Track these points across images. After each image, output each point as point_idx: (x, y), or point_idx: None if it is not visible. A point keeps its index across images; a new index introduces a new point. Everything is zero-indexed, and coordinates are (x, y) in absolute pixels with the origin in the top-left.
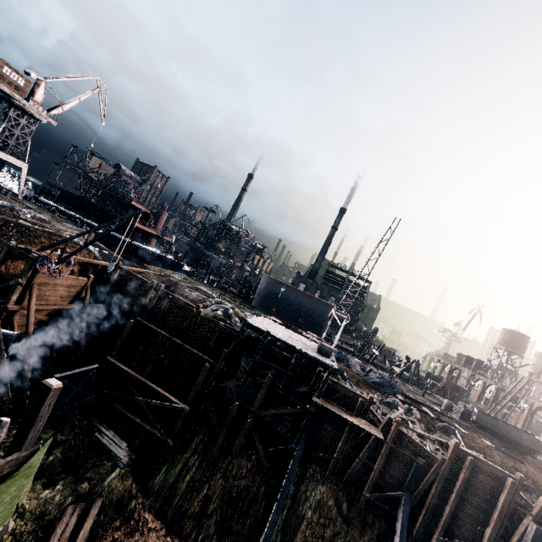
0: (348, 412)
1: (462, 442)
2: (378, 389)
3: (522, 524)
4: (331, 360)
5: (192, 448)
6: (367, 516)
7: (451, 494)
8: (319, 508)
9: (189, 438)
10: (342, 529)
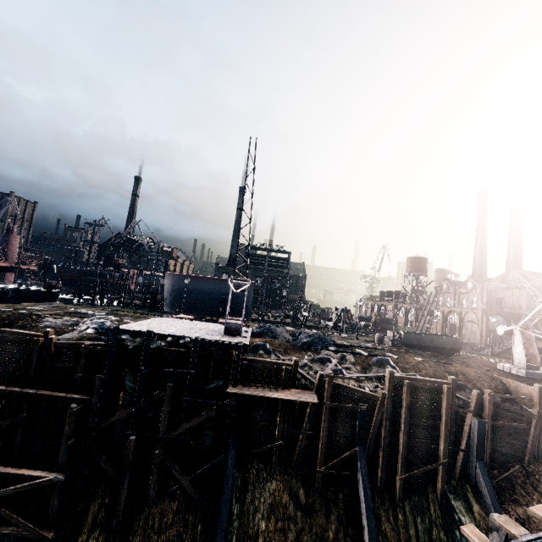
0: (275, 387)
1: (397, 368)
2: (310, 349)
3: (466, 423)
4: (242, 337)
5: (89, 524)
6: (329, 491)
7: (400, 426)
8: (273, 513)
9: (81, 512)
10: (305, 523)
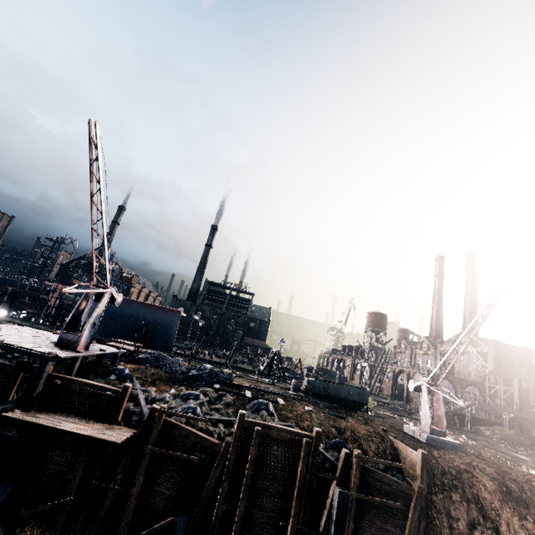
0: (87, 419)
1: (276, 416)
2: (189, 384)
3: (330, 495)
4: (75, 351)
5: None
6: None
7: (241, 490)
8: None
9: None
10: None
